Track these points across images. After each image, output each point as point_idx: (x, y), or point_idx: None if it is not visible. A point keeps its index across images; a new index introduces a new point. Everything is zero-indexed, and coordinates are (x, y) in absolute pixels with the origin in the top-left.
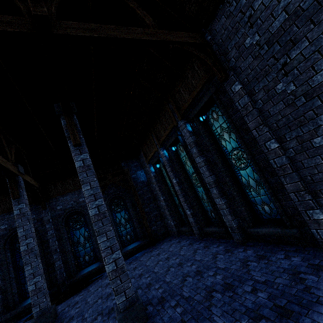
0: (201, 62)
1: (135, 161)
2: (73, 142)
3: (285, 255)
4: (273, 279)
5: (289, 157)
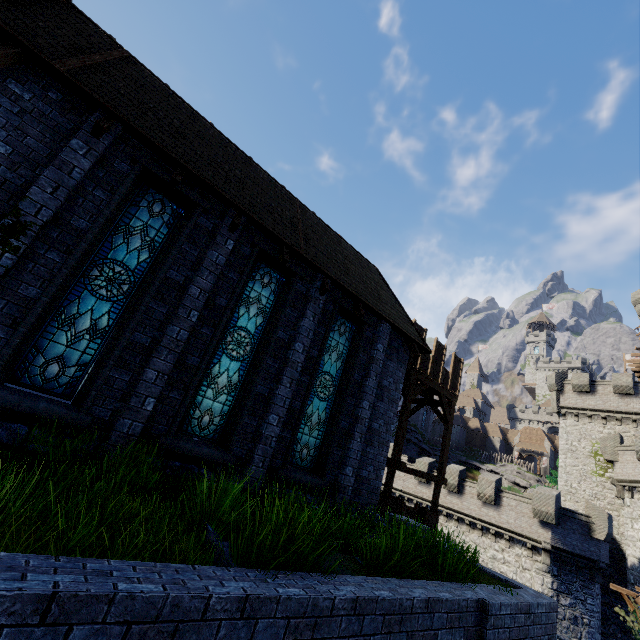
0: None
1: None
2: None
3: None
4: None
5: None
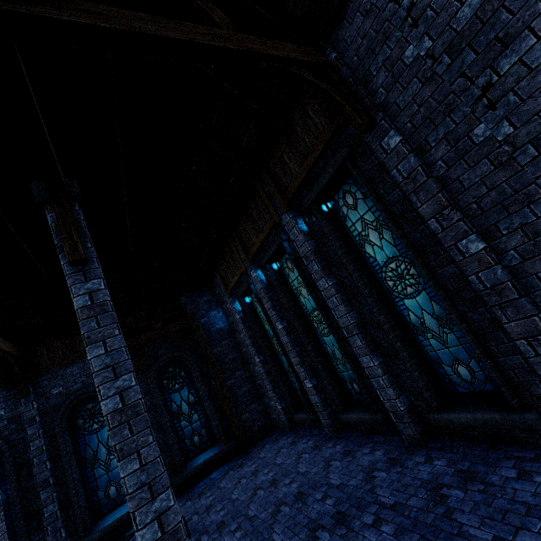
0: (321, 102)
1: (205, 293)
2: (70, 255)
3: (518, 469)
4: (511, 535)
5: (509, 268)
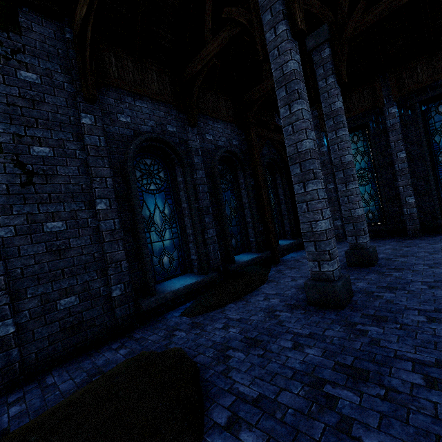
0: None
1: None
2: None
3: None
4: None
5: None
